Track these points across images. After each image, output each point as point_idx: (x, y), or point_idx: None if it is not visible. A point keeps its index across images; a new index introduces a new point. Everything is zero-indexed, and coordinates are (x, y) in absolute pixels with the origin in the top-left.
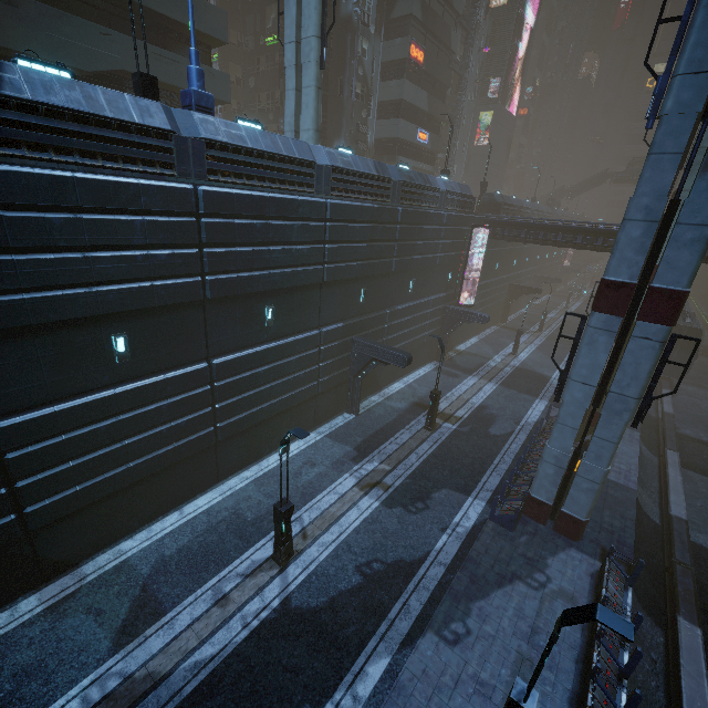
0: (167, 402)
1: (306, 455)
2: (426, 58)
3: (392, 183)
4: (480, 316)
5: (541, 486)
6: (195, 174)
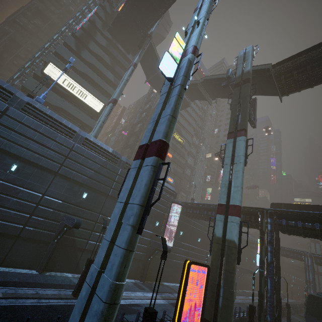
0: None
1: None
2: (173, 157)
3: (119, 159)
4: None
5: (73, 316)
6: (15, 106)
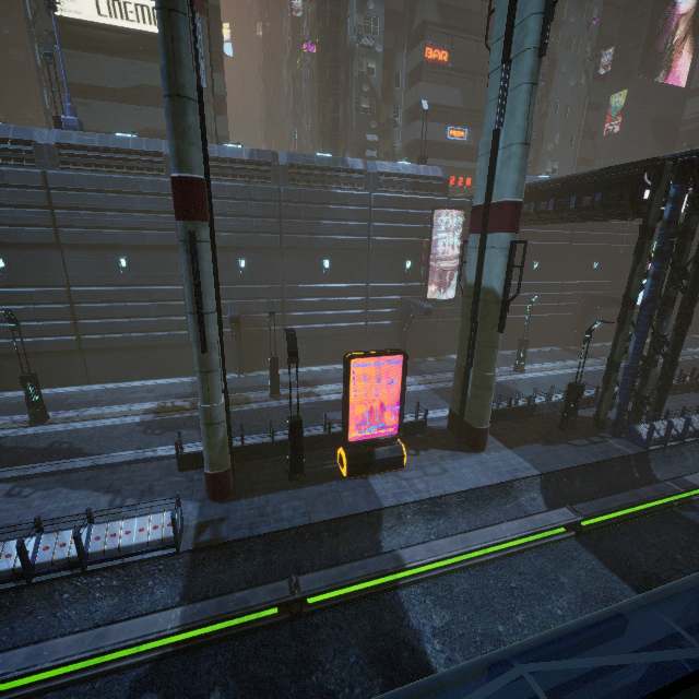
0: (34, 307)
1: (158, 386)
2: (453, 55)
3: (271, 166)
4: (421, 307)
5: None
6: (51, 165)
